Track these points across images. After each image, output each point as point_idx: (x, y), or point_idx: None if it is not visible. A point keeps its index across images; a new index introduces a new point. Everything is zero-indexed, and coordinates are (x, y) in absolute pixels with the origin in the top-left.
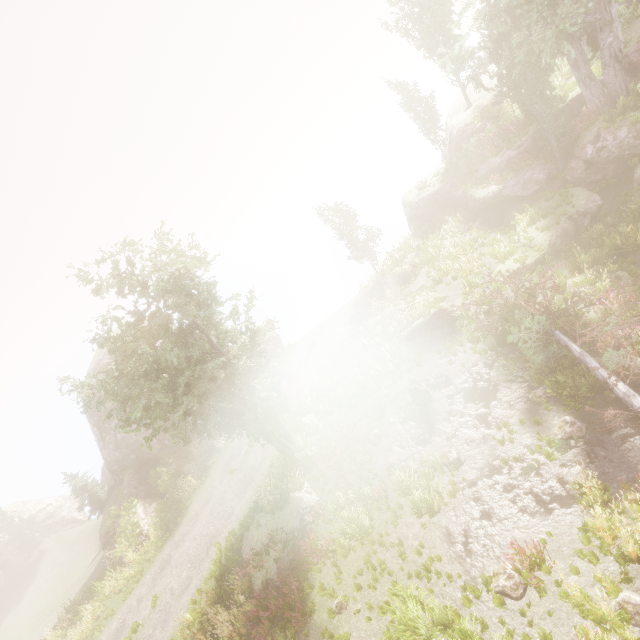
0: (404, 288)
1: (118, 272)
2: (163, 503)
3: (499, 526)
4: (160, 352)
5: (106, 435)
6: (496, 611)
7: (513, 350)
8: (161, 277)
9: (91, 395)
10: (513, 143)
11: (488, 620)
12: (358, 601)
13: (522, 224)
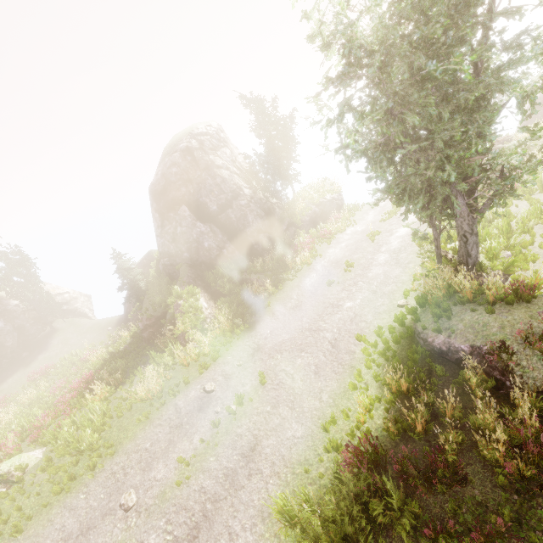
0: None
1: None
2: (229, 300)
3: None
4: None
5: (166, 224)
6: None
7: None
8: None
9: (161, 178)
10: None
11: None
12: None
13: None
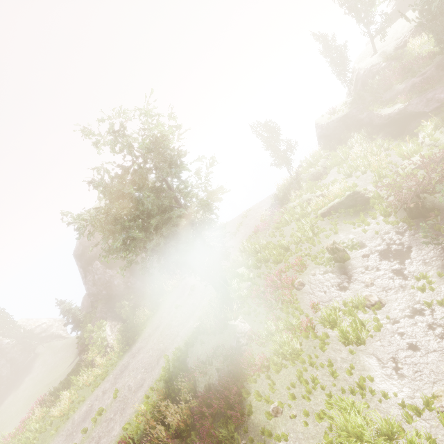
0: (317, 183)
1: (113, 131)
2: (124, 326)
3: (430, 356)
4: (139, 198)
5: (87, 275)
6: (441, 429)
7: (424, 221)
8: (147, 134)
9: (80, 245)
10: (417, 72)
11: (433, 437)
12: (293, 408)
13: (428, 129)
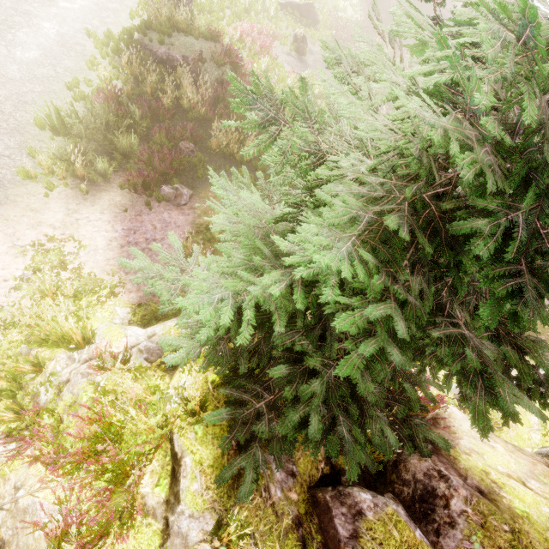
0: None
1: None
2: None
3: None
4: None
5: None
6: None
7: None
8: None
9: None
10: None
11: None
12: None
13: None
